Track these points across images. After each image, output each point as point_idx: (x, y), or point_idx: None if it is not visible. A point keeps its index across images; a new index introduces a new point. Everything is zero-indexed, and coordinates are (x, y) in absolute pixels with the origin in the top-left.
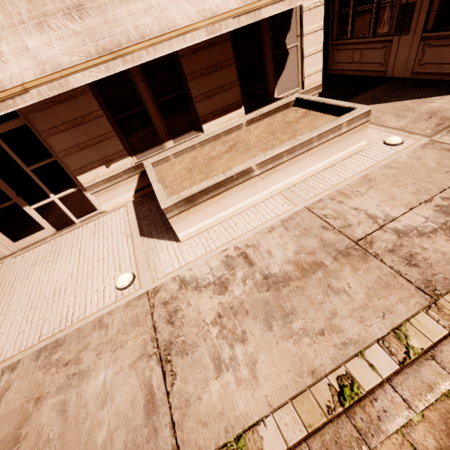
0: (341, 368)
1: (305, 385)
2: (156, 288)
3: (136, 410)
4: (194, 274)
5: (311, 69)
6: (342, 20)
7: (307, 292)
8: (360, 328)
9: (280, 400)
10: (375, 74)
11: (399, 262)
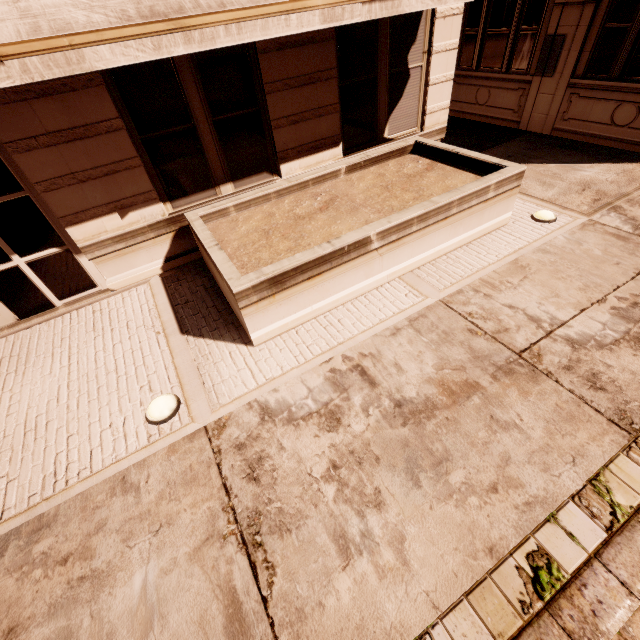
0: (530, 541)
1: (483, 571)
2: (220, 421)
3: (210, 636)
4: (283, 398)
5: (435, 104)
6: (466, 43)
7: (463, 426)
8: (546, 480)
9: (450, 597)
10: (504, 124)
11: (581, 384)
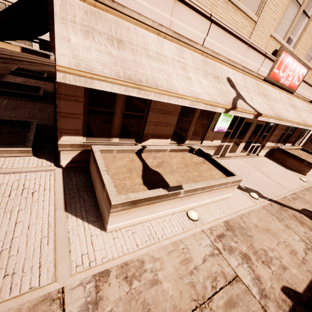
0: None
1: None
2: None
3: None
4: None
5: (303, 142)
6: None
7: None
8: None
9: None
10: None
11: None
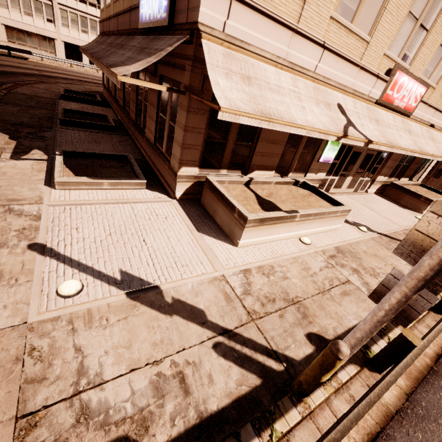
0: None
1: None
2: None
3: None
4: None
5: (423, 176)
6: None
7: None
8: None
9: None
10: None
11: None
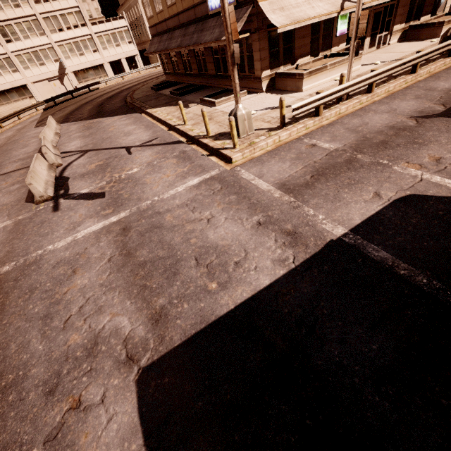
0: None
1: None
2: None
3: None
4: None
5: (447, 5)
6: None
7: None
8: None
9: None
10: None
11: None
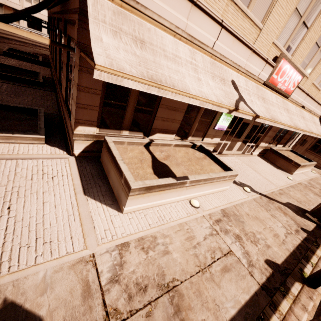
0: None
1: None
2: (300, 183)
3: None
4: (304, 183)
5: (292, 144)
6: None
7: None
8: None
9: None
10: None
11: None
